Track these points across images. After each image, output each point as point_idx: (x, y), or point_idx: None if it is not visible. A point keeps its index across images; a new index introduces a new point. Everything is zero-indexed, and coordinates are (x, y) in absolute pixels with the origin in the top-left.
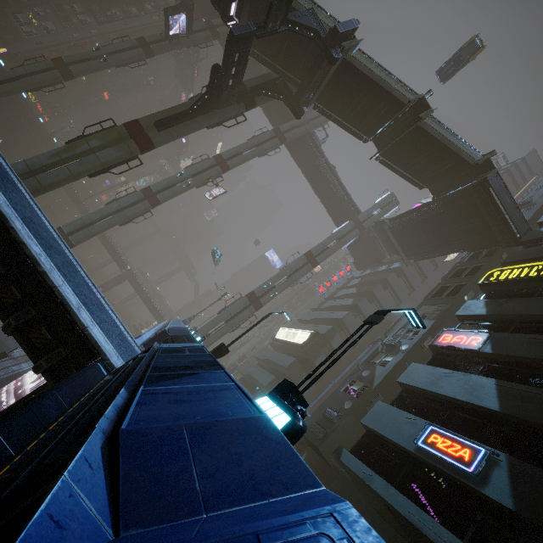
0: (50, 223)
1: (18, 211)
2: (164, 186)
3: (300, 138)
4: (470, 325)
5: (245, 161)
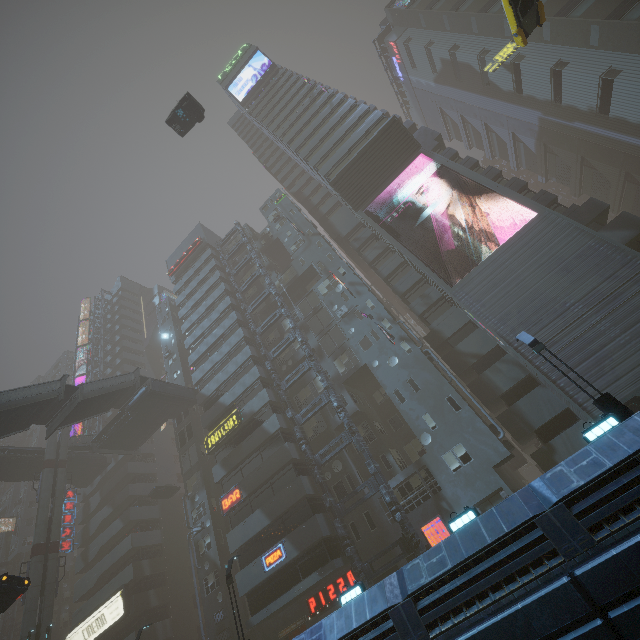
0: None
1: None
2: None
3: None
4: (226, 483)
5: None
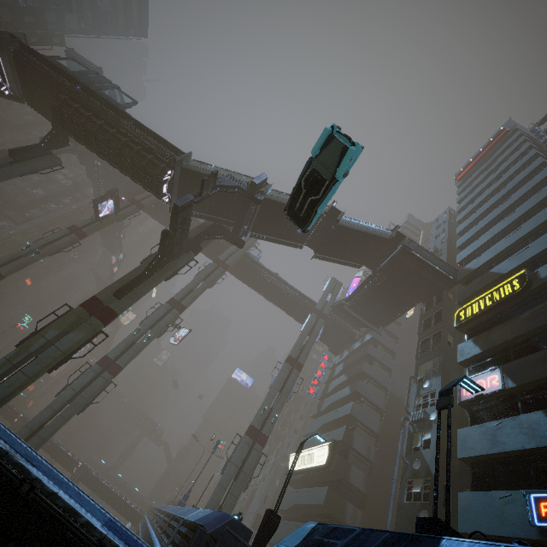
0: (33, 450)
1: (19, 453)
2: (122, 349)
3: (239, 260)
4: (476, 367)
5: (198, 296)
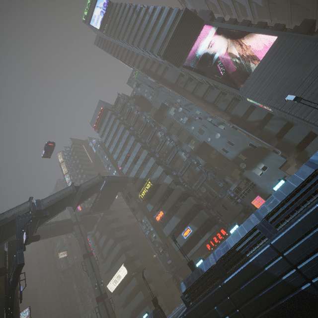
0: None
1: None
2: None
3: None
4: (155, 210)
5: None
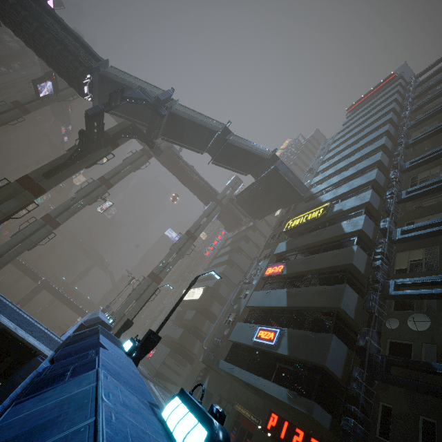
0: None
1: None
2: (61, 210)
3: (163, 151)
4: (280, 259)
5: (124, 177)
